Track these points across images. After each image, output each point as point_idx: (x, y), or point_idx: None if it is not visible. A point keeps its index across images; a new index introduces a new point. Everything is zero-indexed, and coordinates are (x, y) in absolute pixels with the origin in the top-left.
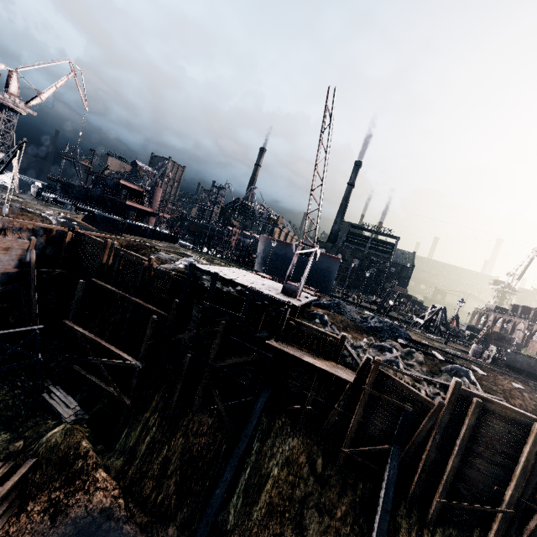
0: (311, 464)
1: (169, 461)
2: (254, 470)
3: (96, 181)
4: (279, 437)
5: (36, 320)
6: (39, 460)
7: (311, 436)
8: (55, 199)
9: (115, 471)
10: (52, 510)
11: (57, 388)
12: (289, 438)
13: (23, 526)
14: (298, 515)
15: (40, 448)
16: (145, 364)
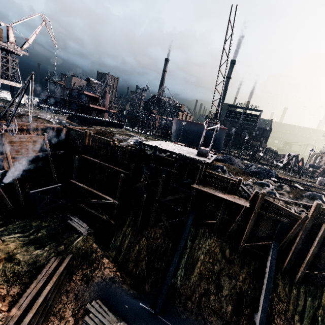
0: (222, 253)
1: (140, 252)
2: (189, 256)
3: (69, 94)
4: (202, 239)
5: (56, 181)
6: (74, 255)
7: (221, 238)
8: (48, 108)
9: (112, 258)
10: (85, 279)
11: (74, 217)
12: (208, 239)
13: (73, 287)
14: (217, 279)
15: (73, 249)
16: (120, 202)
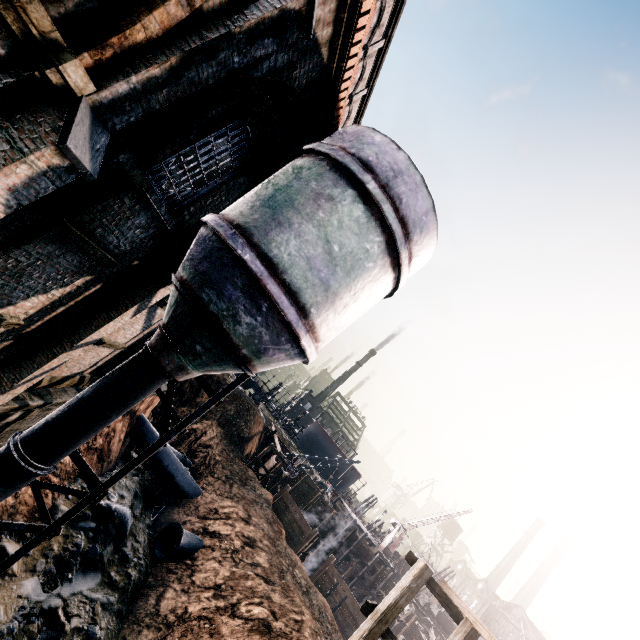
0: None
1: None
2: None
3: None
4: None
5: None
6: None
7: None
8: None
9: None
10: None
11: None
12: None
13: None
14: None
15: None
16: None
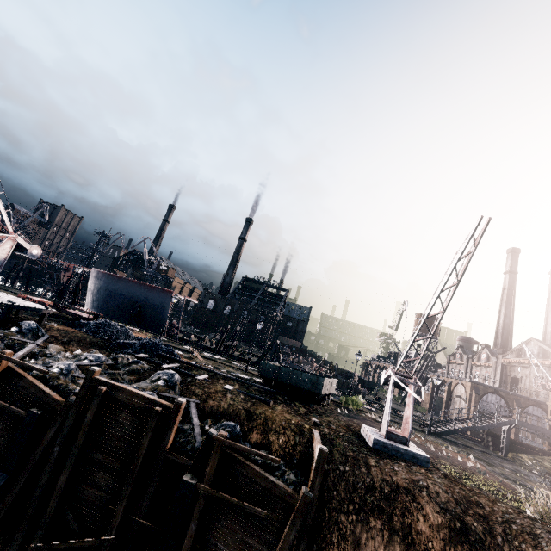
0: None
1: None
2: None
3: None
4: None
5: None
6: None
7: None
8: None
9: None
10: None
11: None
12: None
13: None
14: None
15: None
16: None
